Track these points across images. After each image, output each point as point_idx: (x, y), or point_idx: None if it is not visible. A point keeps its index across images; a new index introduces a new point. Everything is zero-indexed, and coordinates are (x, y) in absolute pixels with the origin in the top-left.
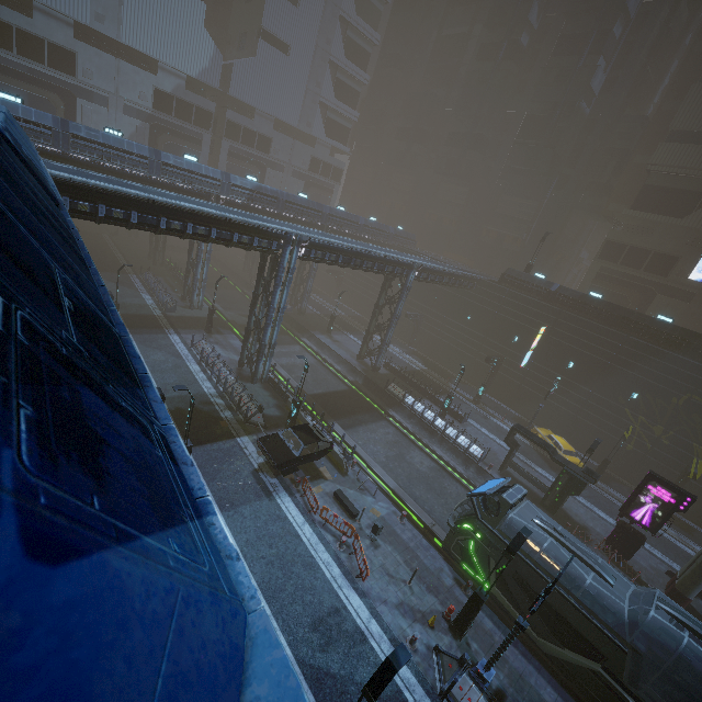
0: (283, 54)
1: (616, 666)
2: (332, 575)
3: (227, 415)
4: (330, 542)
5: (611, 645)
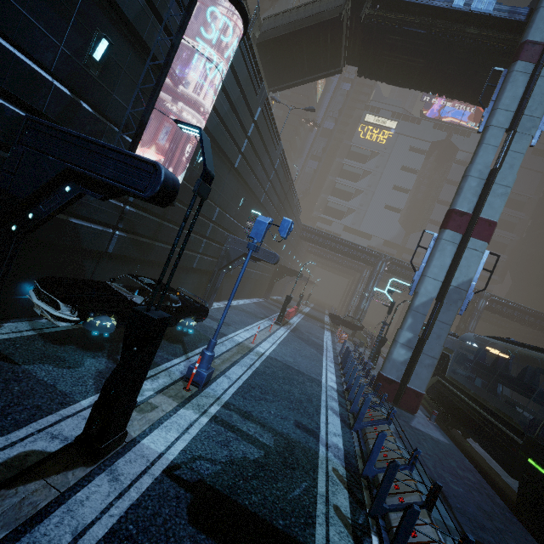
0: None
1: (445, 369)
2: (327, 338)
3: (327, 323)
4: (335, 339)
5: (445, 358)
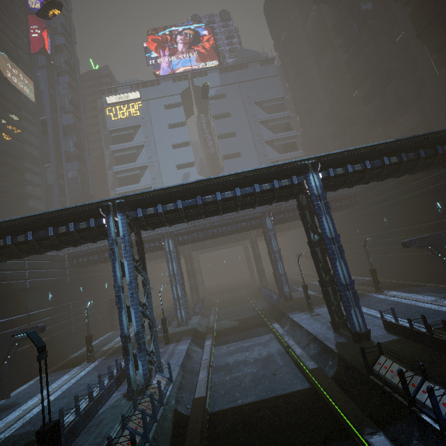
0: (238, 158)
1: None
2: None
3: None
4: None
5: None
